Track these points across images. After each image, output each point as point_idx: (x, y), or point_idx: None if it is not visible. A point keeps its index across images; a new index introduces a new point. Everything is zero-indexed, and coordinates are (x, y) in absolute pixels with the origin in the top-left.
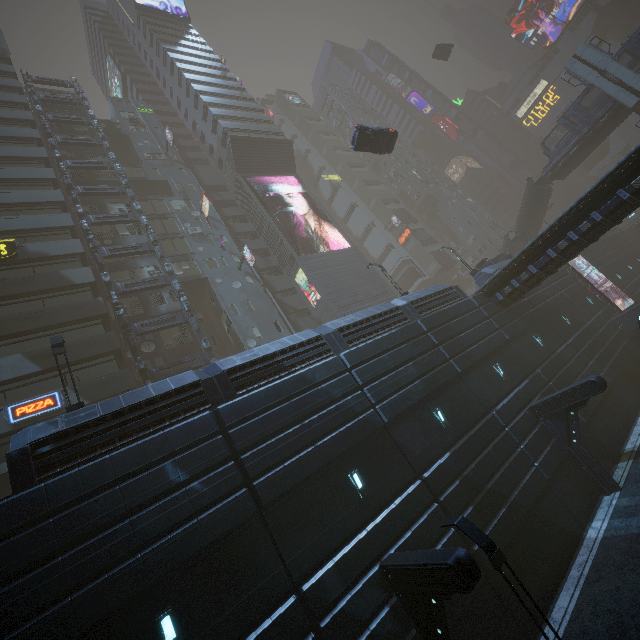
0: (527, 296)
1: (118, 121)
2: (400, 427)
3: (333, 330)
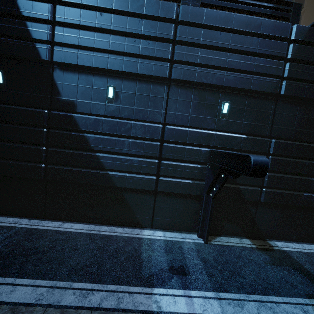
0: None
1: None
2: (66, 74)
3: None
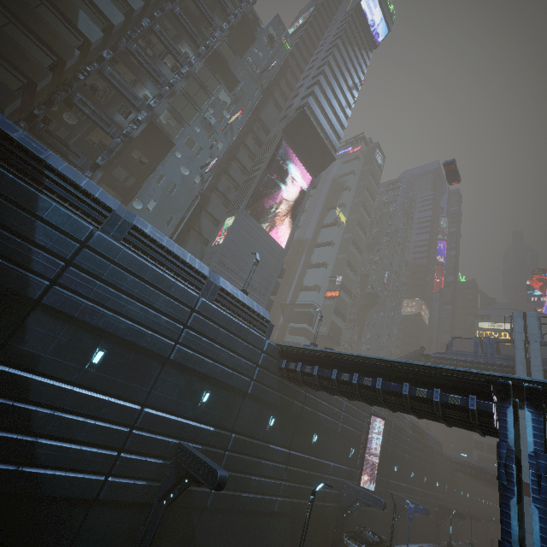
0: (311, 394)
1: (263, 26)
2: (49, 320)
3: (131, 222)
